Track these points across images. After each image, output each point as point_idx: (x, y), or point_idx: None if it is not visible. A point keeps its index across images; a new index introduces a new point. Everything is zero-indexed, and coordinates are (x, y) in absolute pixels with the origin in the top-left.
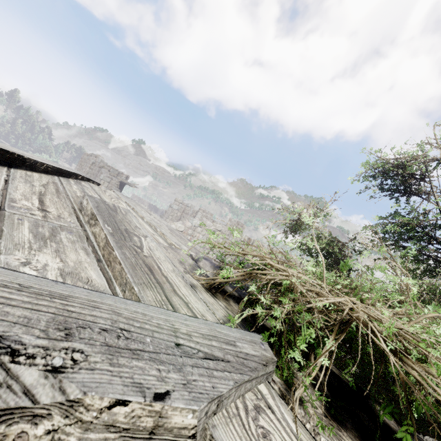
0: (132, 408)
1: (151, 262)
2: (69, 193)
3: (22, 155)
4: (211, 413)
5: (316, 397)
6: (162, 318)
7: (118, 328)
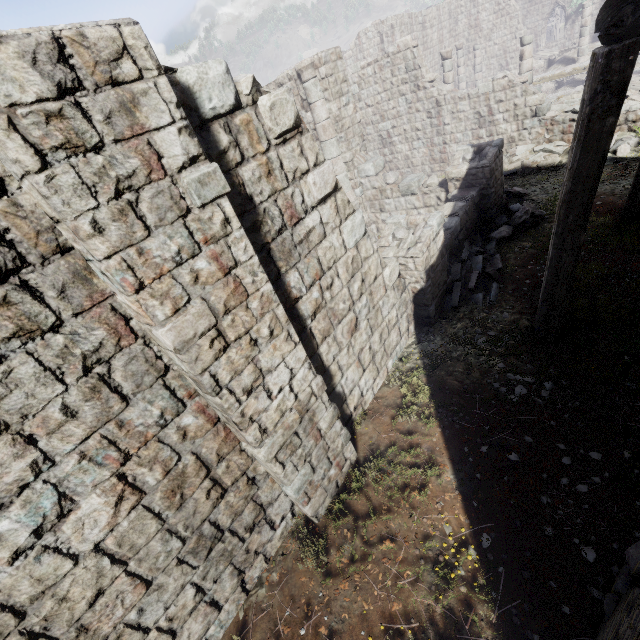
0: None
1: None
2: None
3: None
4: None
5: None
6: None
7: None
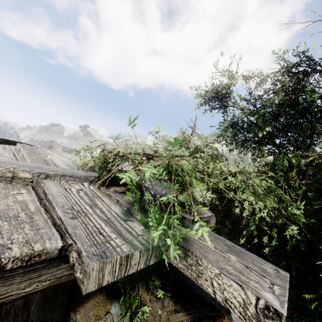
0: (1, 168)
1: (47, 160)
2: (13, 149)
3: None
4: (42, 177)
5: (123, 191)
6: (36, 165)
7: (7, 162)
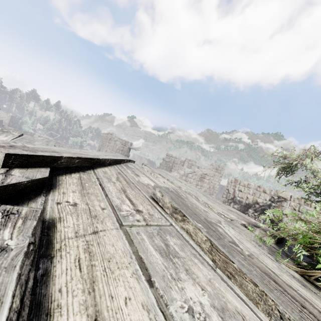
0: None
1: (262, 266)
2: (132, 180)
3: (99, 158)
4: None
5: None
6: None
7: None
